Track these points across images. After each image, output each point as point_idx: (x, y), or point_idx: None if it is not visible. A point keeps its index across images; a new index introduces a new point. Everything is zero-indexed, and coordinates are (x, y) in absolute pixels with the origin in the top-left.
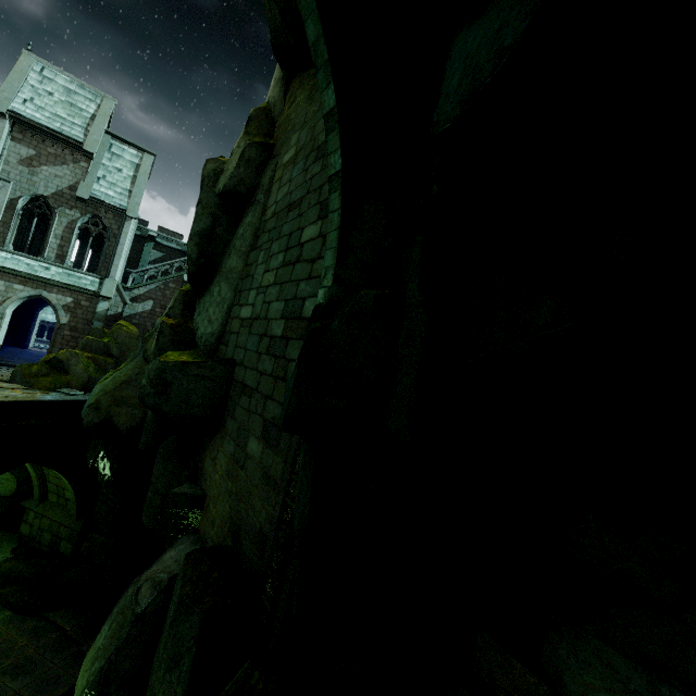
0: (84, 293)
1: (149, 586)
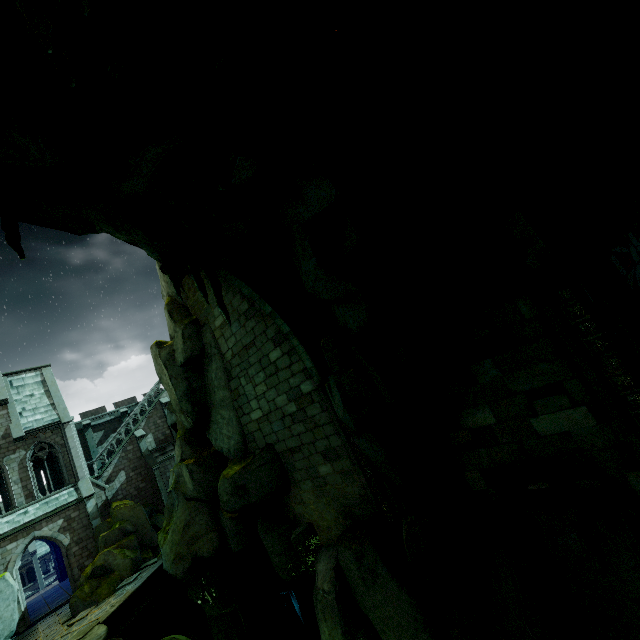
0: (69, 507)
1: (327, 584)
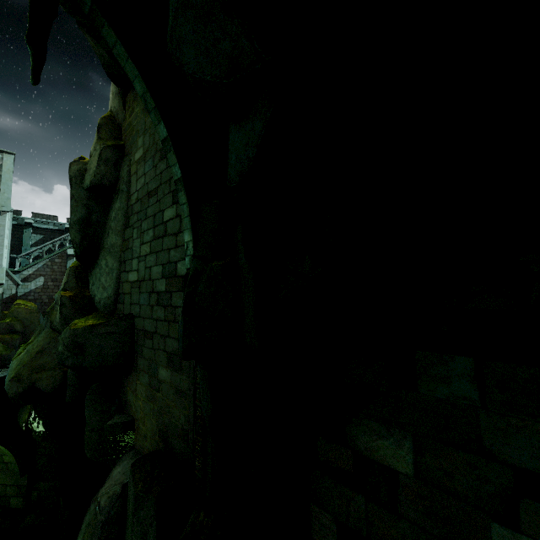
0: None
1: (107, 498)
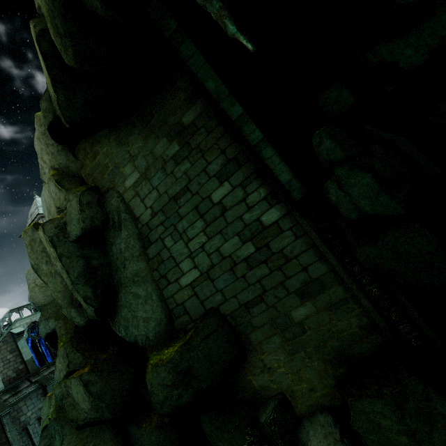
0: None
1: None
